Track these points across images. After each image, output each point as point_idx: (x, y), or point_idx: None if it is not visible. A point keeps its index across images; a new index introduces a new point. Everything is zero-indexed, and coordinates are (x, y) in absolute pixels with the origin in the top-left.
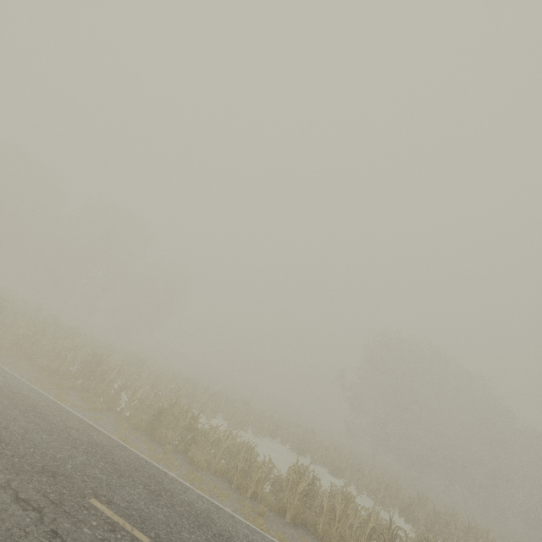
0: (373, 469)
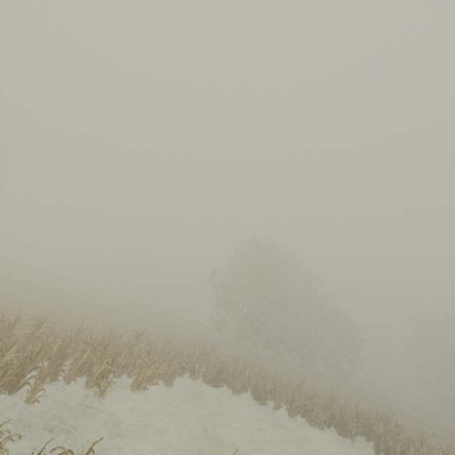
0: (277, 374)
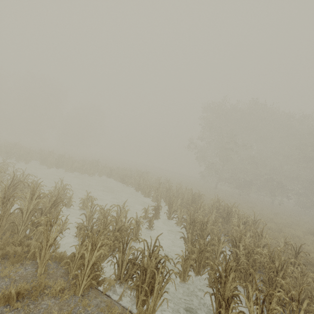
0: (179, 186)
